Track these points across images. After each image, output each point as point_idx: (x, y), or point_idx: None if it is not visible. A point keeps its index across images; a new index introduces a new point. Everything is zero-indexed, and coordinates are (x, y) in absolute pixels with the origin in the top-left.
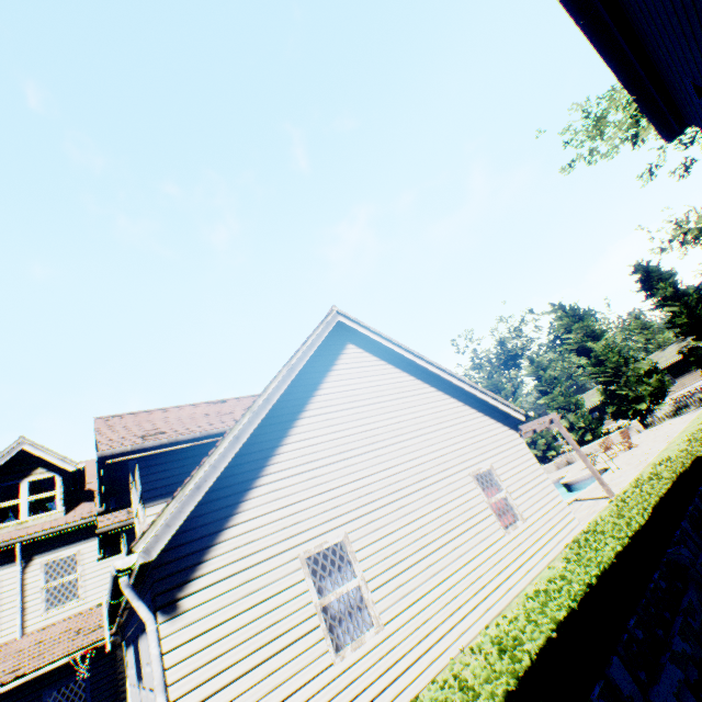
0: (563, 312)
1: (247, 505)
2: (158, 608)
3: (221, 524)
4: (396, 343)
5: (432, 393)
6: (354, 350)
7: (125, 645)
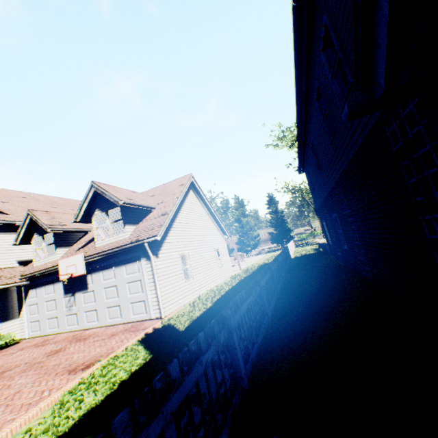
0: (238, 200)
1: (169, 235)
2: (154, 254)
3: (164, 238)
4: (205, 196)
5: (209, 218)
6: (192, 193)
7: (24, 289)
